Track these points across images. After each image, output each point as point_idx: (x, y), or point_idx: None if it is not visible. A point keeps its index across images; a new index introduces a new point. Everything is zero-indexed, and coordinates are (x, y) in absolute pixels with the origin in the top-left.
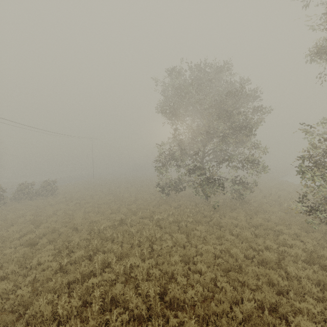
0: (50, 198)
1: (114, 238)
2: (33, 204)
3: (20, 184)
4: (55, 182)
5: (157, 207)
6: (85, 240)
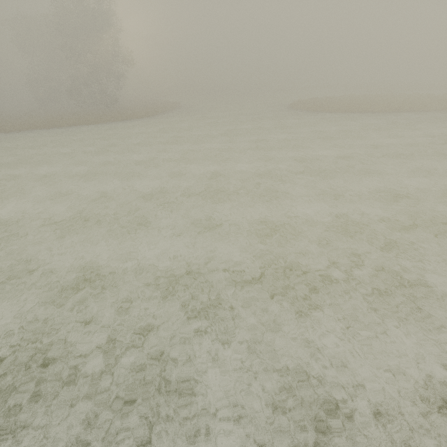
0: None
1: None
2: None
3: None
4: None
5: None
6: None
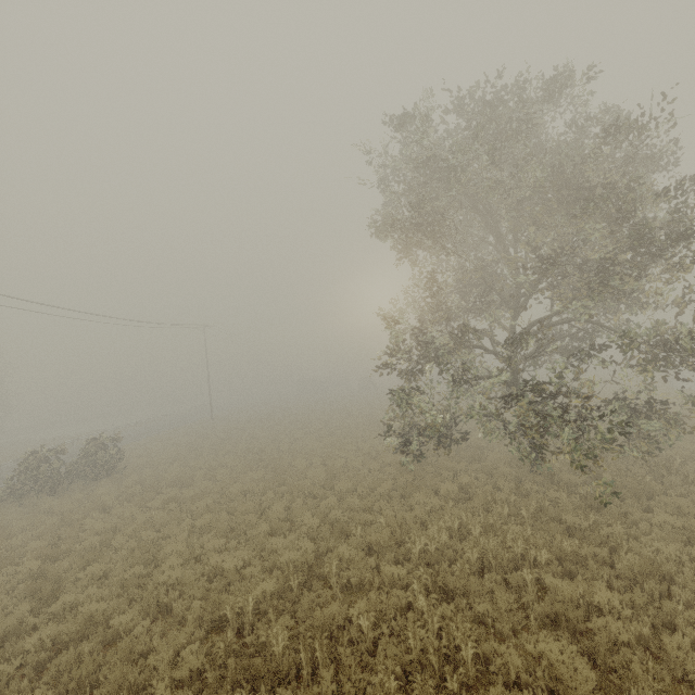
0: (103, 485)
1: (300, 663)
2: (56, 510)
3: (25, 455)
4: (117, 441)
5: (398, 500)
6: (192, 678)
